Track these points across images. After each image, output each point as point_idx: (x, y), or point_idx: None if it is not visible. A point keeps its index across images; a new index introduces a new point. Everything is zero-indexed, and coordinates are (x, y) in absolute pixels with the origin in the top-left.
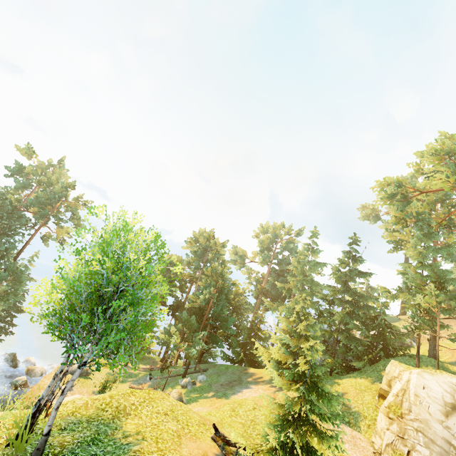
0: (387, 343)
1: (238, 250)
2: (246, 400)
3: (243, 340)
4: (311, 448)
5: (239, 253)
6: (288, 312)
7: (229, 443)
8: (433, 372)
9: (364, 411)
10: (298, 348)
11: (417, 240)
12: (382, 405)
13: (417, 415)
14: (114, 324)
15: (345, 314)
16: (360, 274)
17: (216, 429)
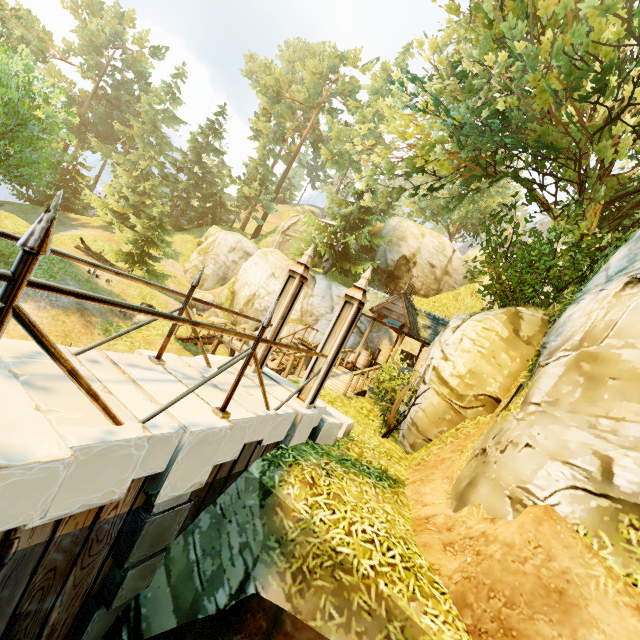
0: (217, 215)
1: (34, 23)
2: (85, 235)
3: (52, 181)
4: (152, 256)
5: (34, 29)
6: (130, 166)
7: (91, 251)
8: (233, 233)
9: (185, 252)
10: (140, 203)
11: (268, 142)
12: (198, 248)
13: (215, 252)
14: (28, 155)
15: (191, 185)
16: (215, 151)
17: (83, 241)
